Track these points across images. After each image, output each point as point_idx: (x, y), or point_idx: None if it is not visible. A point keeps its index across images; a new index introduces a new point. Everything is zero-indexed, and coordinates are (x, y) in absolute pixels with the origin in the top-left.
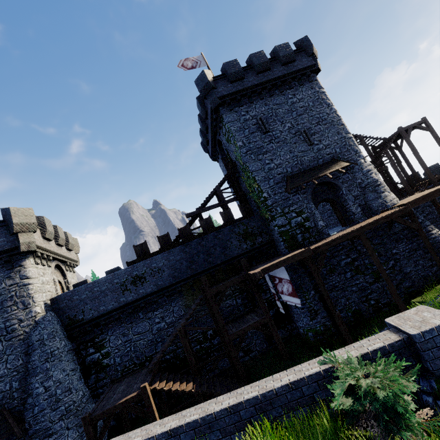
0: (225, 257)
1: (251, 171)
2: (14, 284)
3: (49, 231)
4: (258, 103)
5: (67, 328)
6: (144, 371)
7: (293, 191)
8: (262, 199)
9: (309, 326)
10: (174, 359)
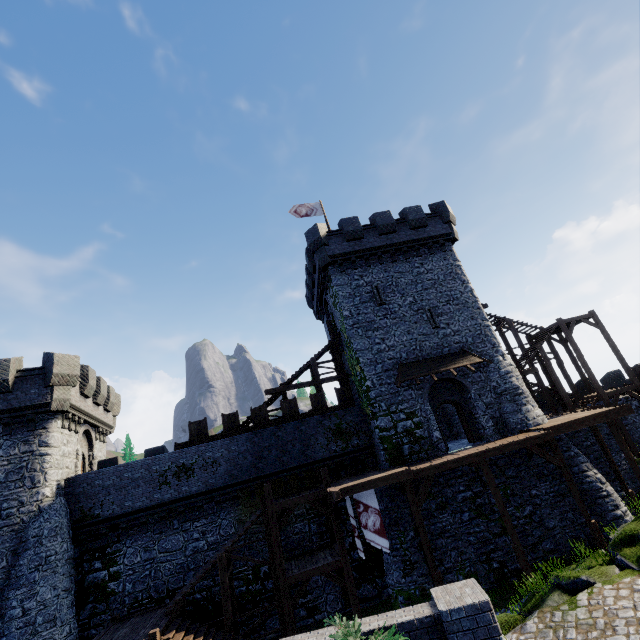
0: (305, 459)
1: (356, 350)
2: (29, 452)
3: (90, 385)
4: (377, 268)
5: (74, 525)
6: (160, 611)
7: (405, 384)
8: (365, 387)
9: (400, 585)
10: (207, 601)
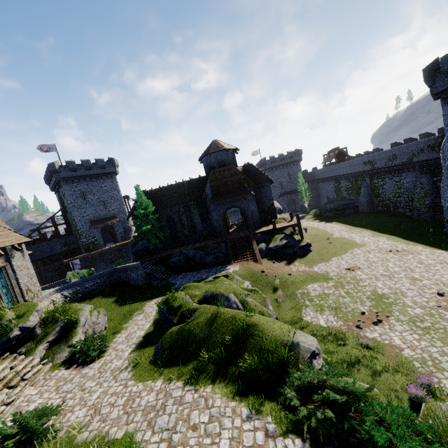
0: (52, 253)
1: (73, 216)
2: None
3: None
4: (83, 183)
5: None
6: None
7: (93, 227)
8: (77, 229)
9: None
10: None
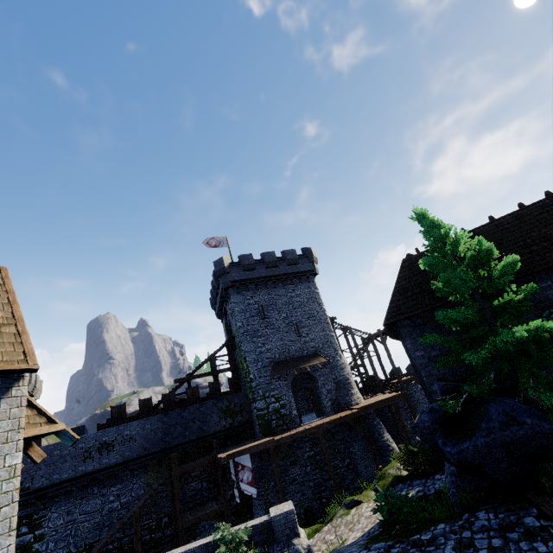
0: (202, 433)
1: (244, 351)
2: None
3: None
4: (263, 291)
5: None
6: None
7: (276, 376)
8: (249, 379)
9: None
10: (117, 550)
